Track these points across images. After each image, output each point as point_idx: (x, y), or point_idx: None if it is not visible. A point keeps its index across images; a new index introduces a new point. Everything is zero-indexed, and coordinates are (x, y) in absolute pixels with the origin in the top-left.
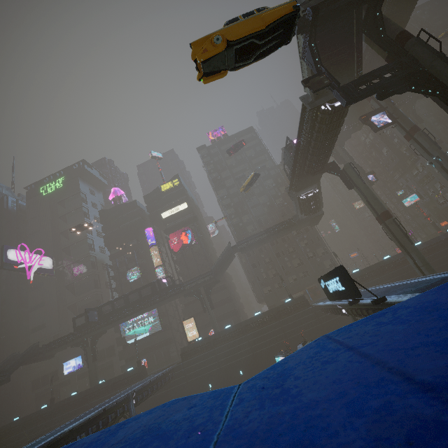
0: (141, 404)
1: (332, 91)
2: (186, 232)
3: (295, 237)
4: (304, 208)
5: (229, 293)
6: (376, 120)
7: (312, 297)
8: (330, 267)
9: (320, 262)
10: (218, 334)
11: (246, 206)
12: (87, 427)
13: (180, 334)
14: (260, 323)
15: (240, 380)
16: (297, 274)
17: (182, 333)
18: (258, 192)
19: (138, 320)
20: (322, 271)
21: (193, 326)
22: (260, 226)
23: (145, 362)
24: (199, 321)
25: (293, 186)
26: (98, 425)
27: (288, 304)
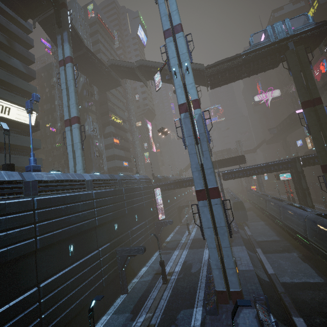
0: None
1: None
2: (322, 62)
3: None
4: None
5: None
6: None
7: None
8: None
9: None
10: None
11: None
12: None
13: None
14: None
15: None
16: None
17: None
18: None
19: None
20: None
21: None
22: None
23: None
24: None
25: None
26: None
27: None
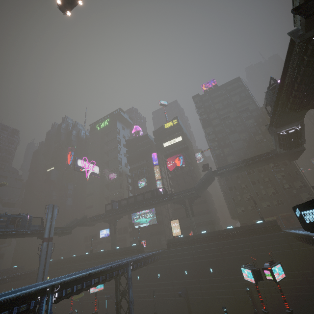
0: (138, 270)
1: None
2: (179, 158)
3: (271, 169)
4: (283, 143)
5: (208, 207)
6: None
7: (284, 224)
8: (307, 200)
9: (297, 194)
10: (195, 236)
11: (227, 140)
12: (99, 275)
13: (169, 230)
14: (231, 235)
15: (210, 276)
16: (271, 201)
17: (170, 229)
18: (240, 130)
19: (142, 214)
20: (298, 203)
21: (178, 226)
22: (239, 157)
23: (144, 243)
24: (183, 223)
25: (274, 123)
26: (106, 276)
27: (259, 225)
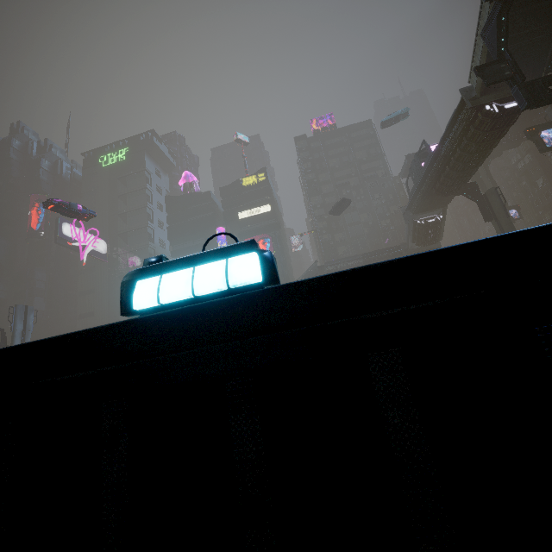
0: None
1: (512, 87)
2: (264, 240)
3: None
4: (418, 236)
5: None
6: (547, 136)
7: None
8: None
9: None
10: None
11: (342, 221)
12: None
13: None
14: None
15: None
16: None
17: None
18: (361, 208)
19: None
20: None
21: None
22: (355, 249)
23: None
24: None
25: (413, 206)
26: None
27: None
